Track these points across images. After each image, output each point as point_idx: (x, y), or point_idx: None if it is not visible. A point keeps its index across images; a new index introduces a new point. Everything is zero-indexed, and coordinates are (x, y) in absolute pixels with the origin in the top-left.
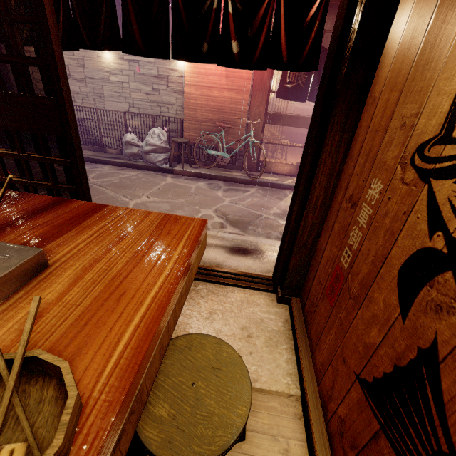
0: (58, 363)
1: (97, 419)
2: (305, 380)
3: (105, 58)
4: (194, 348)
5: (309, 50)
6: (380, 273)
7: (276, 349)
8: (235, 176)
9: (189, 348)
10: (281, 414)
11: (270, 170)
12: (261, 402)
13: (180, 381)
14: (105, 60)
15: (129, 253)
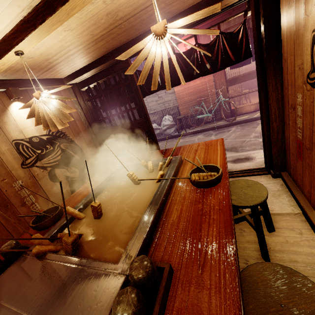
0: (210, 164)
1: (223, 174)
2: (301, 203)
3: None
4: (236, 183)
5: (244, 51)
6: (313, 130)
7: (279, 197)
8: (218, 124)
9: (234, 183)
10: (292, 221)
11: (241, 113)
12: (279, 218)
13: (236, 191)
14: None
15: (202, 153)
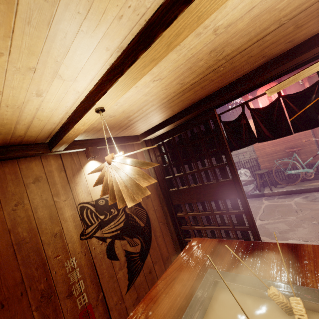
0: None
1: None
2: None
3: None
4: None
5: None
6: None
7: None
8: None
9: None
10: None
11: None
12: None
13: None
14: None
15: None
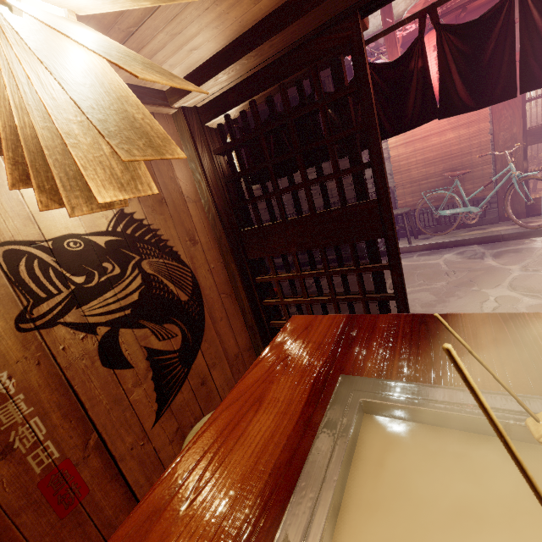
0: None
1: None
2: None
3: None
4: None
5: None
6: None
7: None
8: (497, 232)
9: None
10: None
11: None
12: None
13: None
14: None
15: None
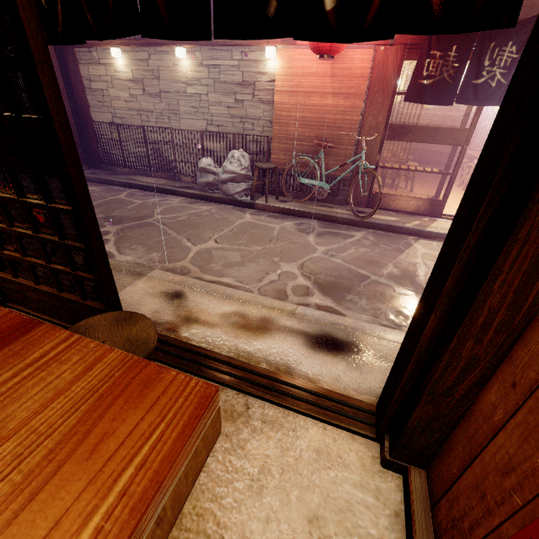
0: None
1: None
2: None
3: (181, 66)
4: None
5: None
6: None
7: None
8: (335, 214)
9: None
10: None
11: (387, 206)
12: None
13: None
14: (181, 69)
15: None
